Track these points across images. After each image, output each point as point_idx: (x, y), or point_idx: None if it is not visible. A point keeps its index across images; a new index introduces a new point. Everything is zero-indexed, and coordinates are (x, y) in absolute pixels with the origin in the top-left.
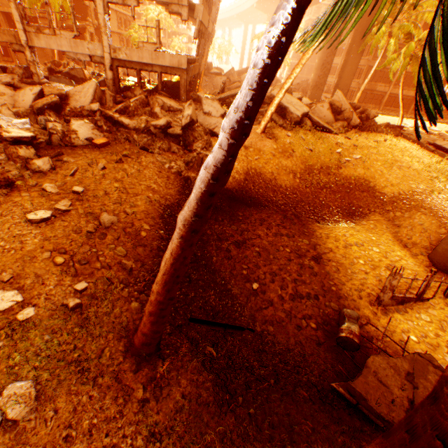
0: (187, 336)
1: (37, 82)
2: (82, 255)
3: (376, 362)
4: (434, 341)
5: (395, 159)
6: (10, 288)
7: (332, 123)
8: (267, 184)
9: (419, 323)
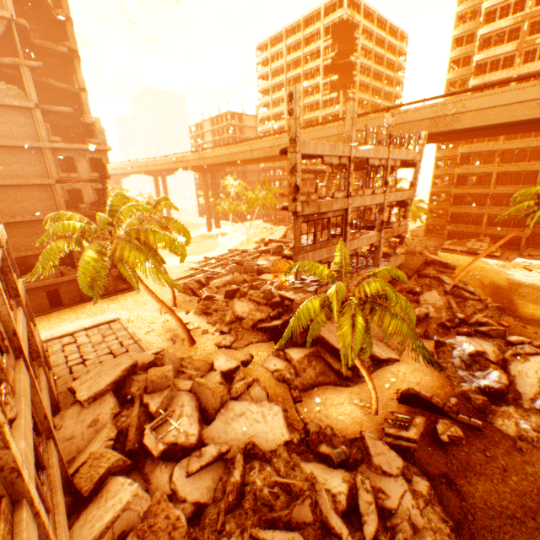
0: None
1: None
2: None
3: None
4: None
5: (480, 267)
6: None
7: None
8: None
9: None
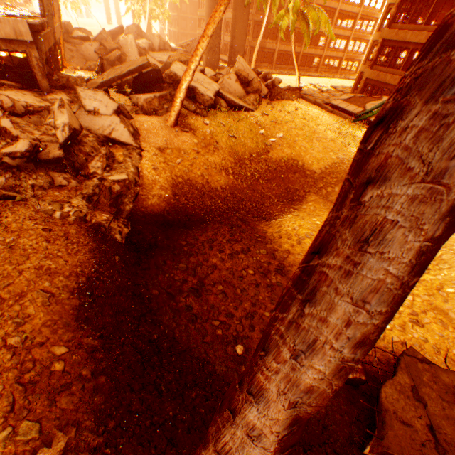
0: None
1: None
2: None
3: (389, 397)
4: (400, 320)
5: (312, 131)
6: None
7: (245, 98)
8: (201, 192)
9: None
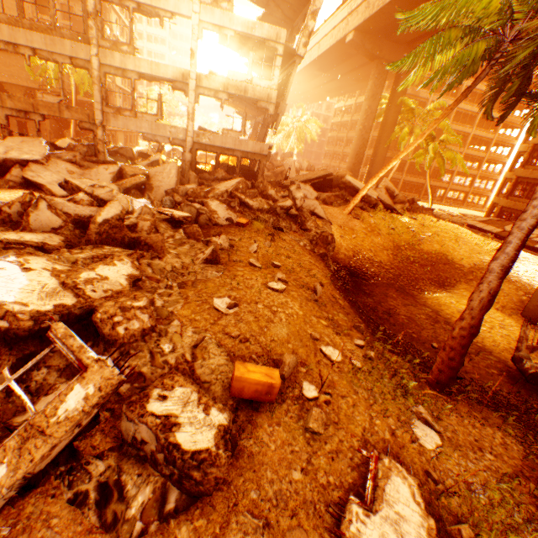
0: None
1: (102, 160)
2: (329, 320)
3: None
4: None
5: (456, 235)
6: (323, 344)
7: (393, 206)
8: (370, 260)
9: None
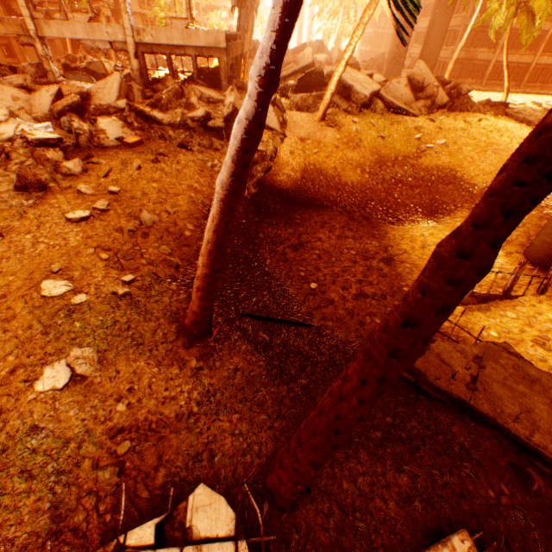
0: (240, 328)
1: (53, 81)
2: (126, 253)
3: (440, 347)
4: (517, 336)
5: (490, 141)
6: (60, 278)
7: (412, 103)
8: (329, 182)
9: (503, 320)
